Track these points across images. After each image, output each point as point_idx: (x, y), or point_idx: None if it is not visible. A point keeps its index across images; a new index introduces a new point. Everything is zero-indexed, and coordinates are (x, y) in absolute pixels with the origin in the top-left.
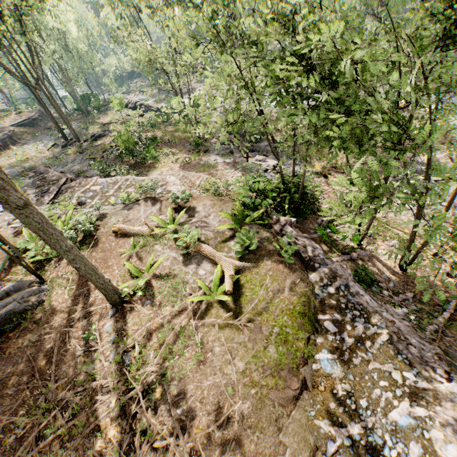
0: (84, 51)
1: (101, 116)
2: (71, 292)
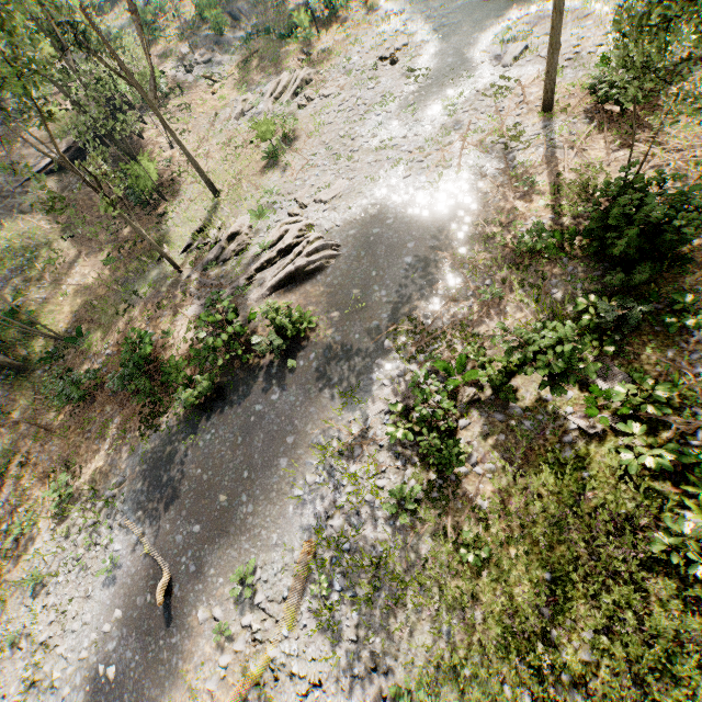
0: None
1: None
2: None
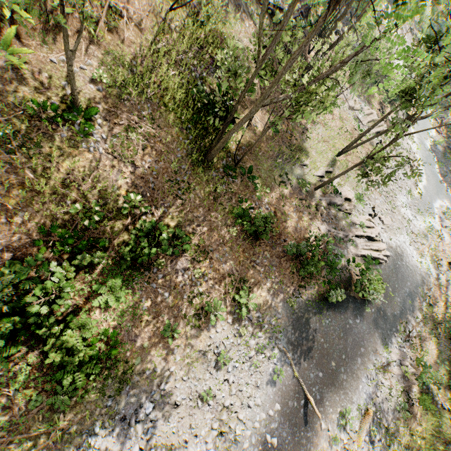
0: None
1: None
2: None
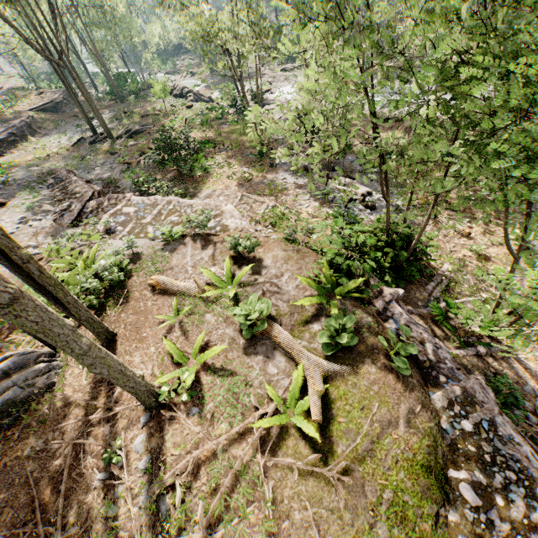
0: (121, 14)
1: (139, 103)
2: (91, 374)
